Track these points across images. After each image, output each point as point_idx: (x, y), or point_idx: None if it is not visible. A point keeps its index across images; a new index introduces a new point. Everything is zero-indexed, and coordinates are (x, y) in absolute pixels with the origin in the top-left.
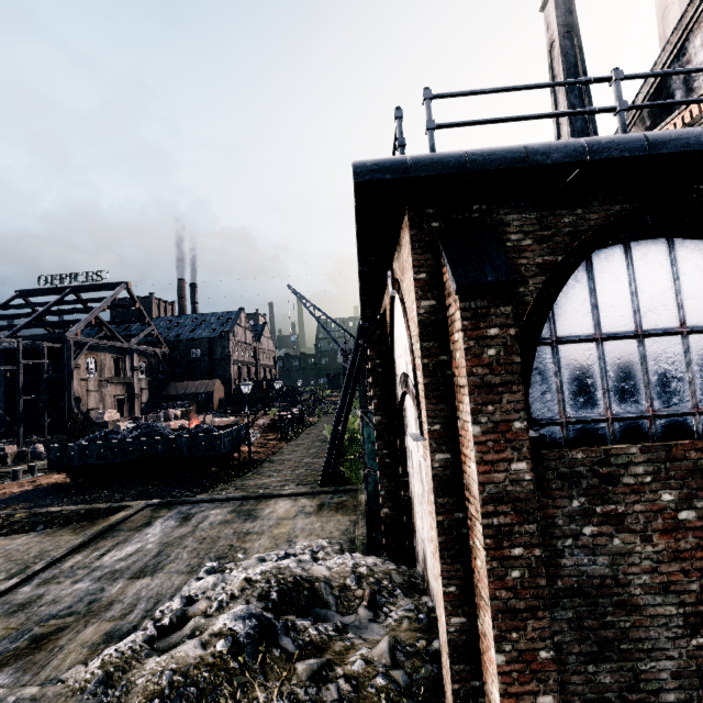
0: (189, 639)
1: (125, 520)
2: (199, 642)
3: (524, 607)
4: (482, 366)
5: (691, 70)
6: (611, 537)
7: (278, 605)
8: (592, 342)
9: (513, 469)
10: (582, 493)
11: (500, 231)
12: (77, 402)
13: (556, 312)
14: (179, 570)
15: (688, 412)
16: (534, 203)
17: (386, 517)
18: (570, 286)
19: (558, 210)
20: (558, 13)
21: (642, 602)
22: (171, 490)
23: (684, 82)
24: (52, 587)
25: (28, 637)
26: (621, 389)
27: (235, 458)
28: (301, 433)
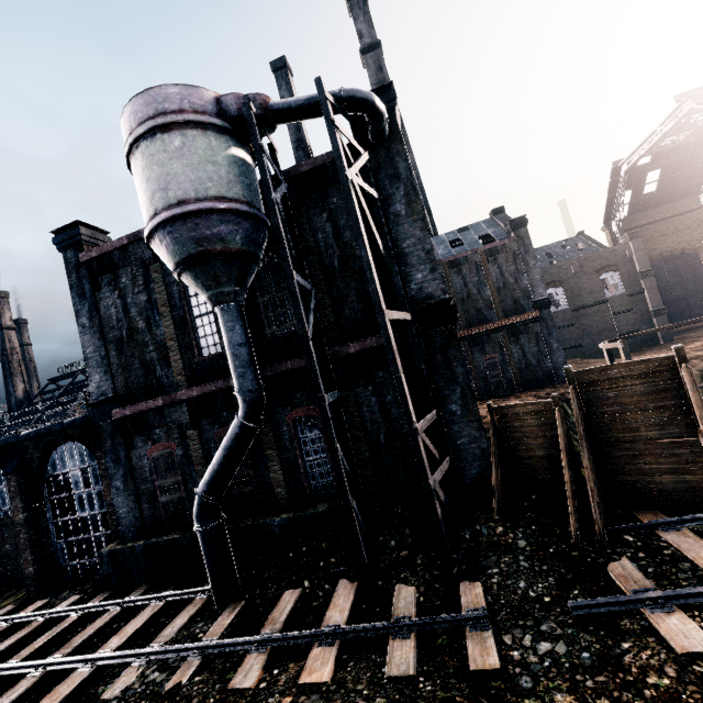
0: None
1: None
2: None
3: None
4: None
5: None
6: None
7: None
8: None
9: None
10: None
11: None
12: None
13: None
14: None
15: None
16: None
17: None
18: None
19: None
20: (291, 133)
21: None
22: None
23: None
24: None
25: None
26: None
27: None
28: None
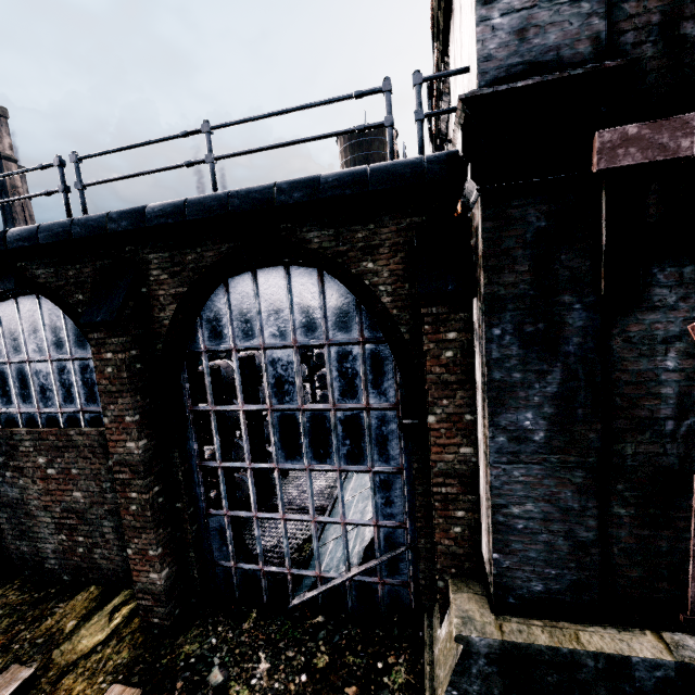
0: None
1: None
2: None
3: None
4: None
5: None
6: (19, 479)
7: None
8: (6, 364)
9: None
10: (4, 454)
11: None
12: None
13: None
14: None
15: (56, 411)
16: None
17: None
18: None
19: None
20: None
21: (36, 514)
22: None
23: None
24: None
25: None
26: (23, 395)
27: None
28: None
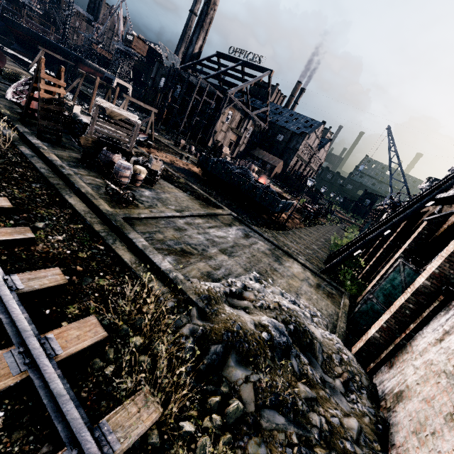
0: (243, 310)
1: (221, 215)
2: (253, 321)
3: None
4: None
5: None
6: None
7: (291, 334)
8: None
9: None
10: None
11: None
12: (214, 133)
13: None
14: (240, 264)
15: None
16: None
17: (373, 338)
18: None
19: None
20: None
21: None
22: (242, 213)
23: None
24: (190, 228)
25: (180, 247)
26: None
27: (275, 216)
28: (314, 225)
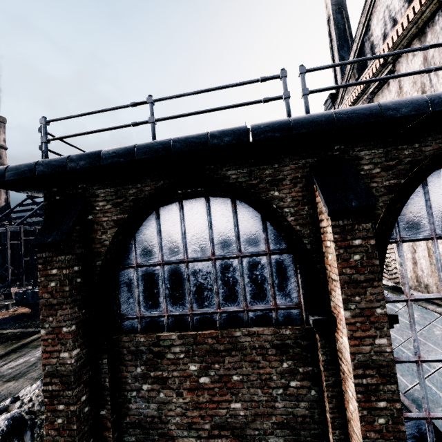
0: None
1: (35, 340)
2: None
3: (63, 441)
4: (48, 293)
5: (195, 92)
6: (159, 392)
7: None
8: (158, 266)
9: (61, 356)
10: (143, 363)
11: (93, 200)
12: None
13: (137, 247)
14: (33, 377)
15: (213, 311)
16: (113, 182)
17: None
18: (146, 230)
19: (127, 185)
20: None
21: (175, 434)
22: None
23: (371, 49)
24: None
25: None
26: (174, 296)
27: None
28: None
